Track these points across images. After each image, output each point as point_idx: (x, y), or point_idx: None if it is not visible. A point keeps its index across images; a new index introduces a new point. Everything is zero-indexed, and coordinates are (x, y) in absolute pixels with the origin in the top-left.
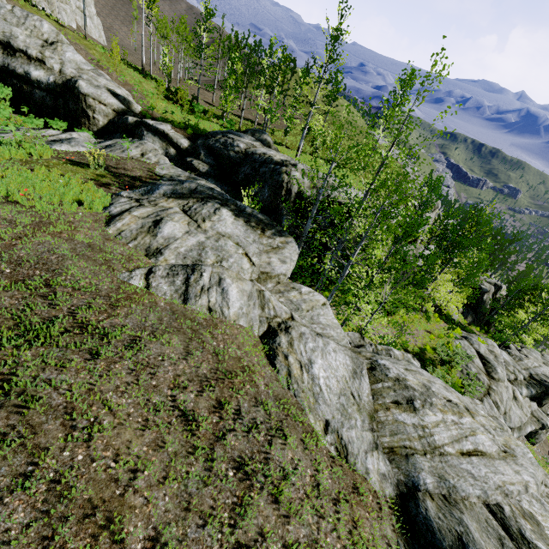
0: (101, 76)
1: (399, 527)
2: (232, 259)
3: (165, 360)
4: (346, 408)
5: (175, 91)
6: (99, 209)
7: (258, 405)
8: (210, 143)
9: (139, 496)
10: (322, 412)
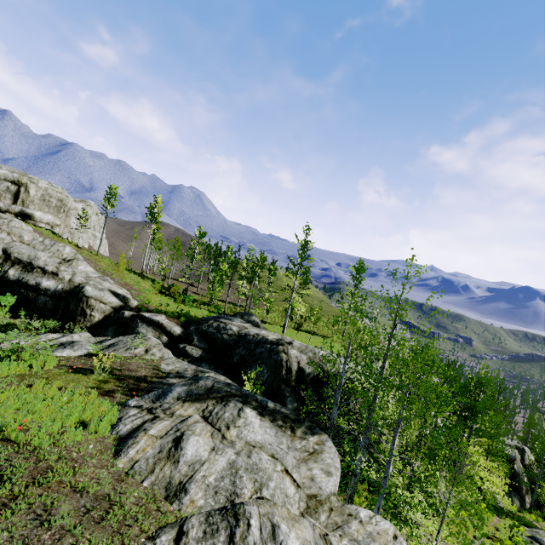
0: (106, 281)
1: None
2: (272, 482)
3: None
4: None
5: (168, 286)
6: (105, 431)
7: None
8: (203, 328)
9: None
10: None
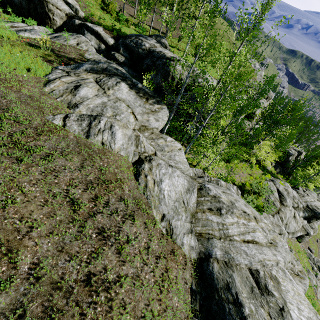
0: None
1: (194, 275)
2: (123, 115)
3: (66, 169)
4: (177, 209)
5: (108, 4)
6: (41, 75)
7: (121, 201)
8: (127, 42)
9: (31, 241)
10: (162, 209)
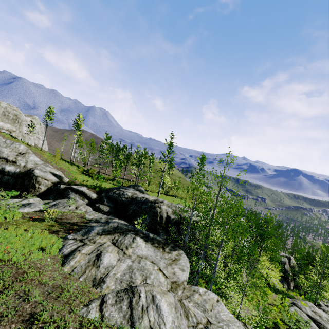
0: (48, 166)
1: None
2: (152, 275)
3: None
4: None
5: (88, 169)
6: (55, 252)
7: None
8: (110, 194)
9: None
10: None
